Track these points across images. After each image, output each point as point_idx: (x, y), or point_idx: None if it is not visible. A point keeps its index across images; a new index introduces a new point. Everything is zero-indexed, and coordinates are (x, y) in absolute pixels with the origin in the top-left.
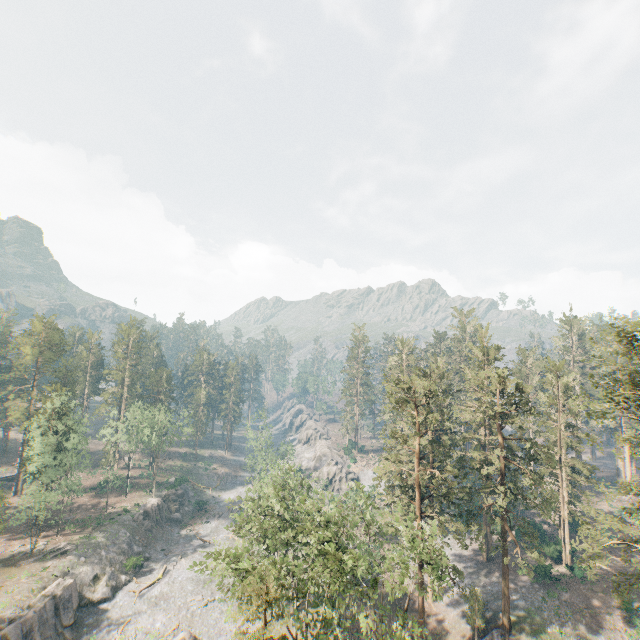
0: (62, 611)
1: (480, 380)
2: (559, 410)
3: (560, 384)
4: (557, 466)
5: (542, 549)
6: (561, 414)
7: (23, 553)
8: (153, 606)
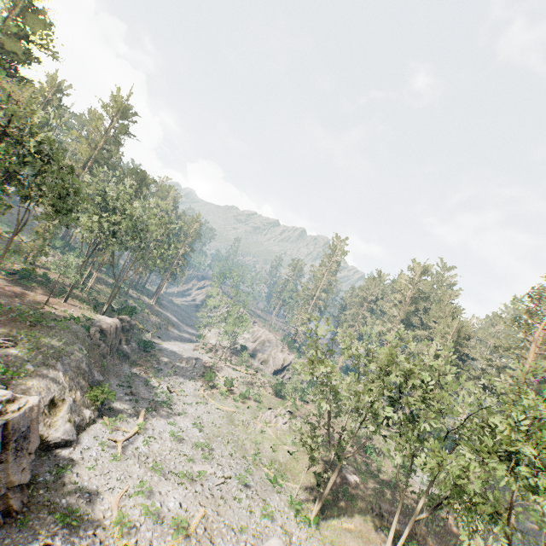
0: (11, 455)
1: None
2: None
3: None
4: None
5: None
6: None
7: None
8: (149, 470)
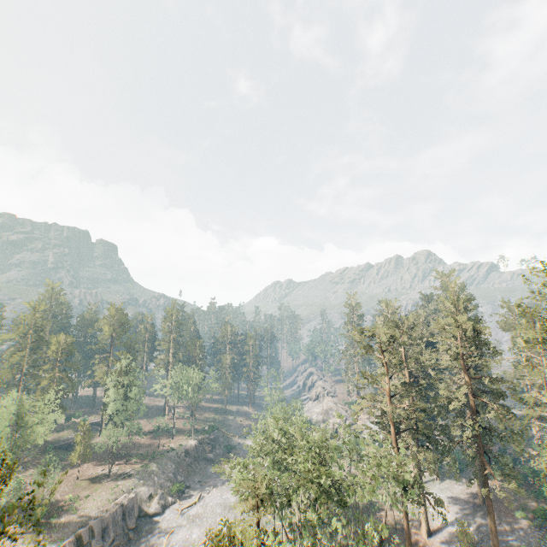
0: (127, 517)
1: (441, 325)
2: (539, 354)
3: (536, 328)
4: (545, 409)
5: (520, 481)
6: (542, 357)
7: (103, 474)
8: (191, 522)
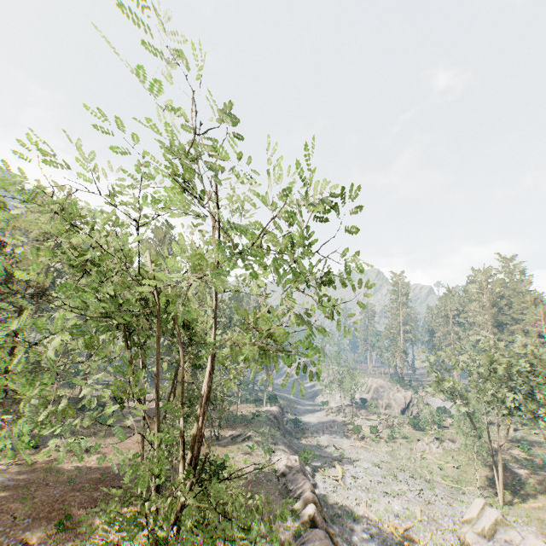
0: None
1: None
2: None
3: None
4: None
5: None
6: None
7: (206, 437)
8: (368, 493)
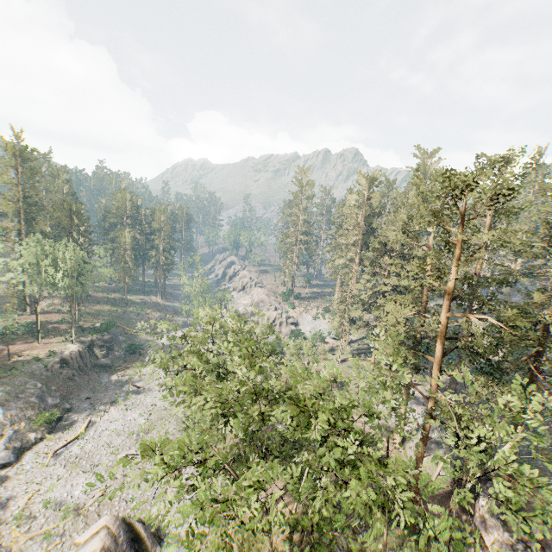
0: None
1: None
2: None
3: None
4: None
5: None
6: None
7: None
8: (72, 469)
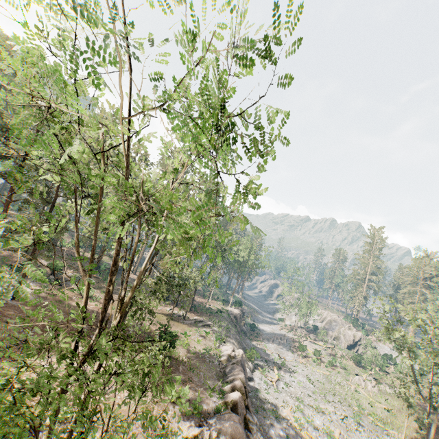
0: None
1: None
2: None
3: None
4: None
5: None
6: None
7: (176, 314)
8: (295, 401)
